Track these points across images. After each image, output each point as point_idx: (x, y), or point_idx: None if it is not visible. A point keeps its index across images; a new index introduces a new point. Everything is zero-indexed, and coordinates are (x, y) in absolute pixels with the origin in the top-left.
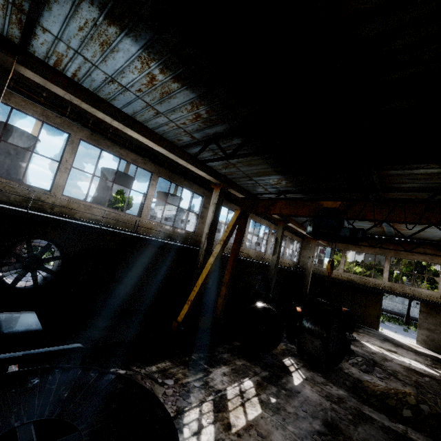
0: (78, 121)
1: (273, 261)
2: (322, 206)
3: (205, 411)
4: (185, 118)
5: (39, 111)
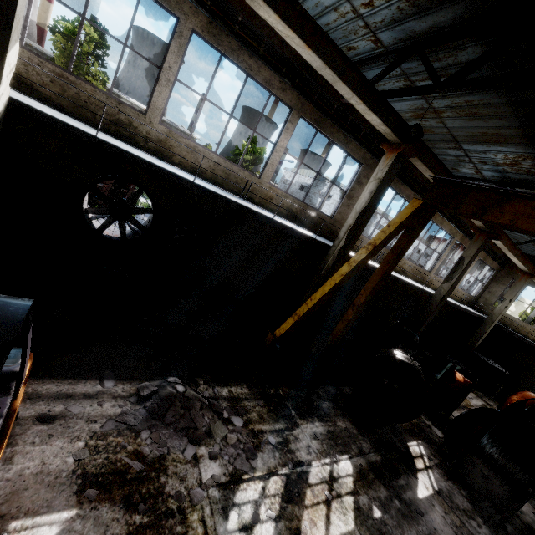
0: None
1: (442, 291)
2: None
3: (270, 491)
4: None
5: None
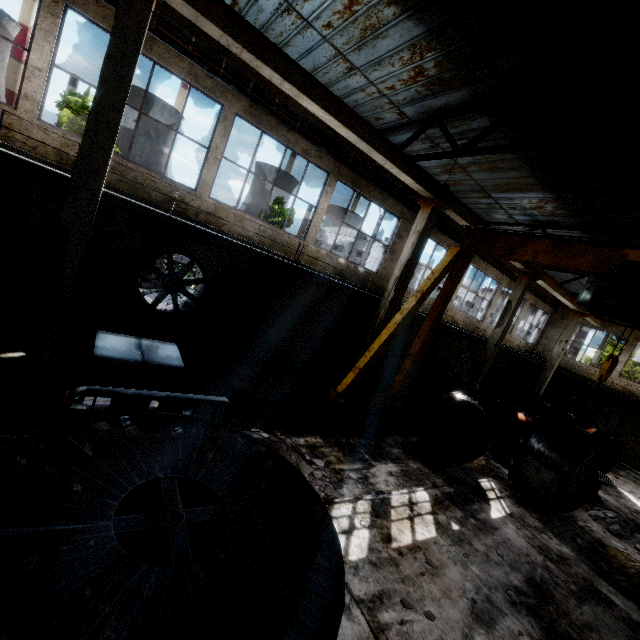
0: (234, 84)
1: (495, 336)
2: (624, 258)
3: (360, 510)
4: (394, 78)
5: (186, 68)
